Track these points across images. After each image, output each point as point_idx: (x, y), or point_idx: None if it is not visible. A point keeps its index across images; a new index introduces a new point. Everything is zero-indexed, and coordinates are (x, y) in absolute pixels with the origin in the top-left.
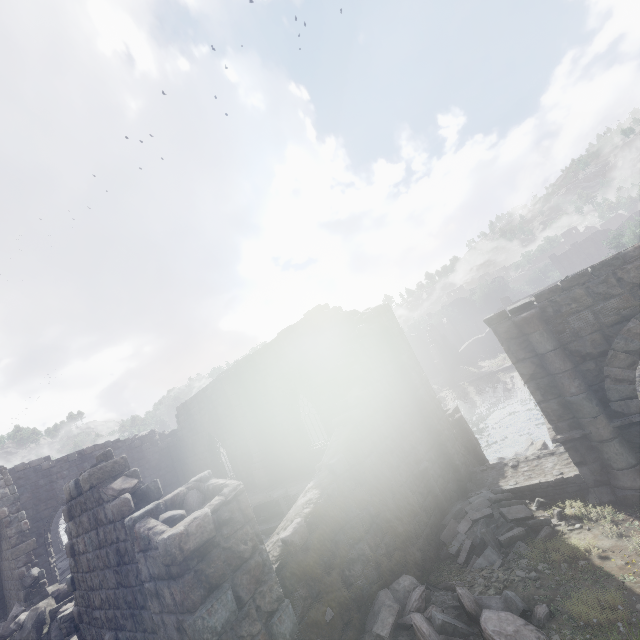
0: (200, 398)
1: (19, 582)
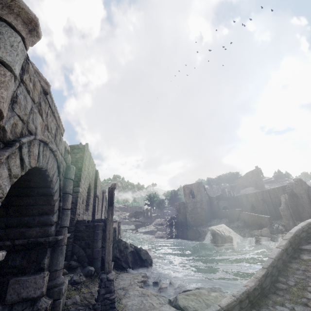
0: None
1: None
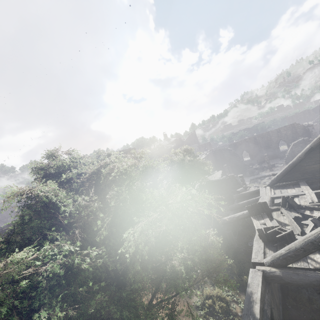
0: (242, 141)
1: (244, 165)
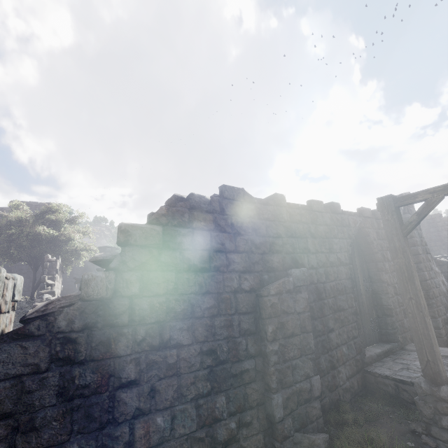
0: None
1: None
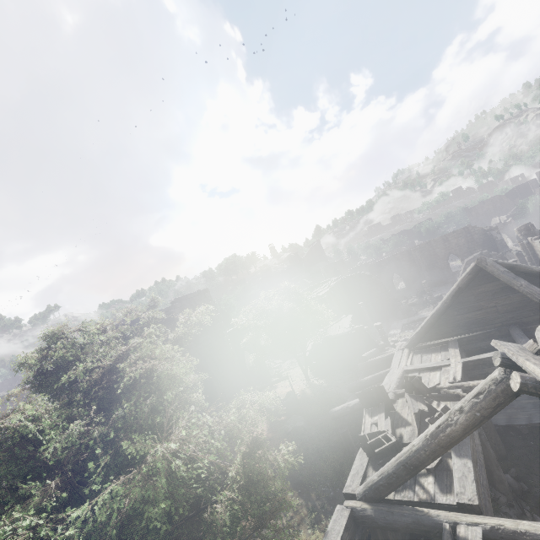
0: (390, 259)
1: (393, 300)
